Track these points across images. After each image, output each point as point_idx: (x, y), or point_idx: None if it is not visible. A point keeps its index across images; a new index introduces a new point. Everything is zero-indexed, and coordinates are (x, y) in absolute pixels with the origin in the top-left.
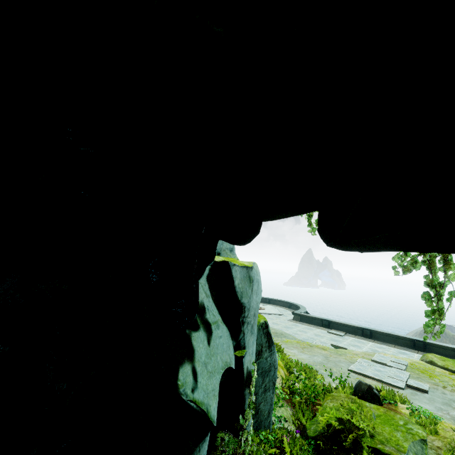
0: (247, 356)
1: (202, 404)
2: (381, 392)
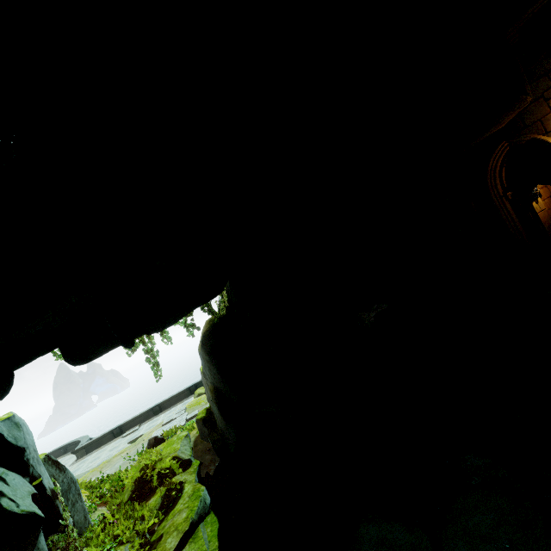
0: (45, 480)
1: (29, 510)
2: (164, 434)
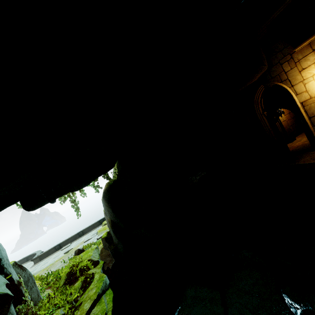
0: (13, 275)
1: (4, 292)
2: (83, 247)
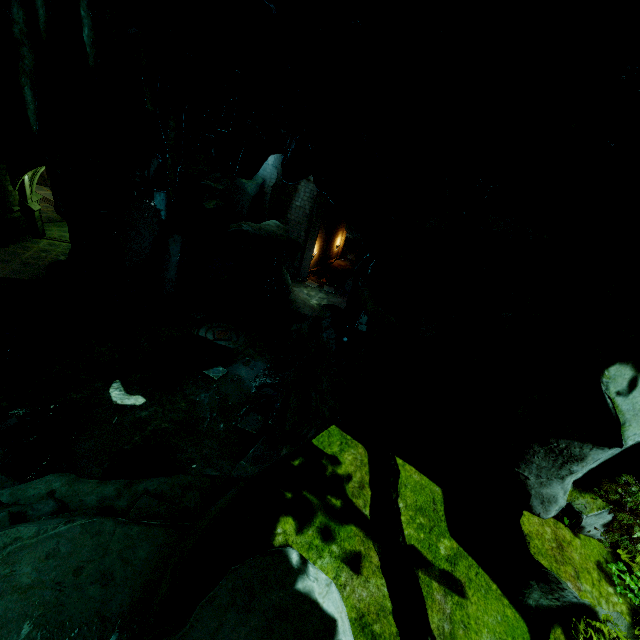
0: None
1: (620, 413)
2: None
